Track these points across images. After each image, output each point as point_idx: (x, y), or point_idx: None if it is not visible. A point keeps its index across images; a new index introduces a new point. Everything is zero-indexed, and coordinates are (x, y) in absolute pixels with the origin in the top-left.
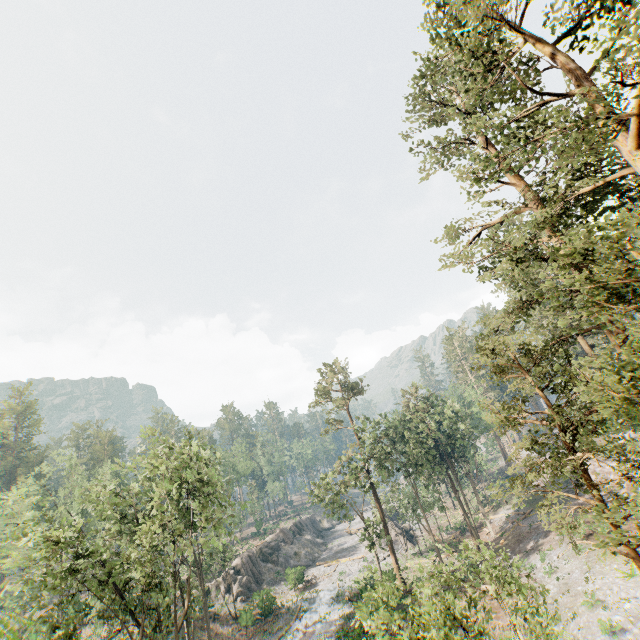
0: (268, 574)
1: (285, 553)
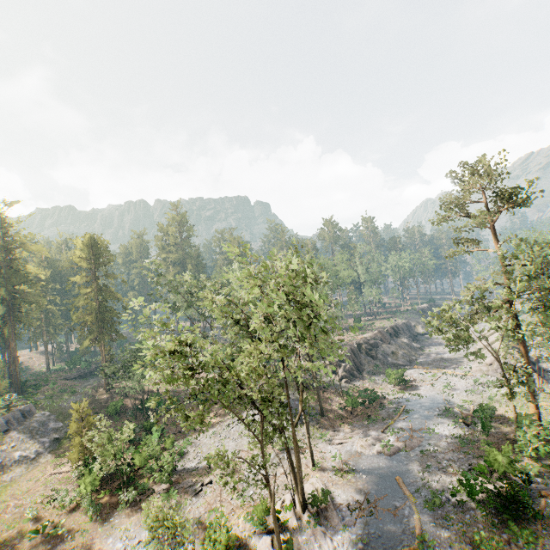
0: (368, 365)
1: (383, 351)
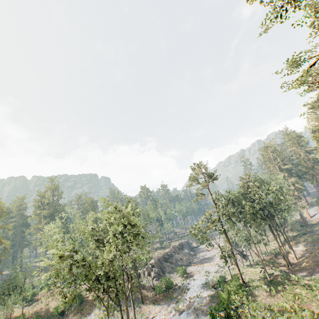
0: (168, 268)
1: (175, 258)
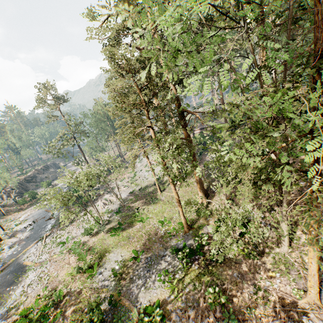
0: (32, 187)
1: (40, 178)
